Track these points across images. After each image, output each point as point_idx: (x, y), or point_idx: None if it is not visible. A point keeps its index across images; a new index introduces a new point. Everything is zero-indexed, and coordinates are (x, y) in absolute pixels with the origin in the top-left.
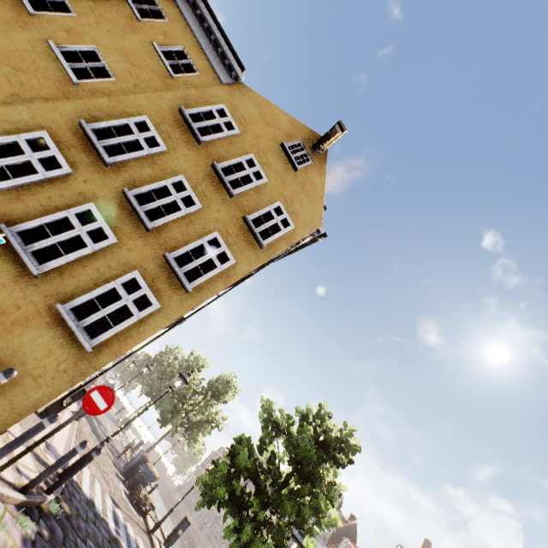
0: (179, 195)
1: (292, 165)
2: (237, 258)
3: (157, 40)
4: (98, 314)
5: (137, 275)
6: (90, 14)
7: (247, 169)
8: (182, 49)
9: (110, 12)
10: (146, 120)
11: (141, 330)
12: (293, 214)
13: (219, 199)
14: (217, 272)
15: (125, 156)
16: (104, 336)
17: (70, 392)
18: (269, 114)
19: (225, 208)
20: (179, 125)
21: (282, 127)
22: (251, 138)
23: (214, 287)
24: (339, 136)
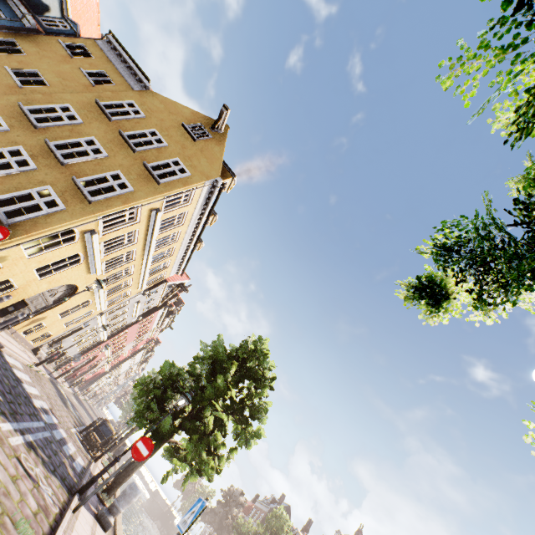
0: (90, 147)
1: (192, 138)
2: (136, 188)
3: (84, 67)
4: (16, 206)
5: (49, 188)
6: (36, 55)
7: (149, 137)
8: (104, 72)
9: (51, 54)
10: (69, 106)
11: (49, 221)
12: (191, 167)
13: (124, 153)
14: (118, 195)
15: (50, 124)
16: (18, 219)
17: (14, 304)
18: (173, 108)
19: (129, 158)
20: (95, 111)
21: (185, 116)
22: (156, 120)
23: (114, 203)
24: (227, 115)
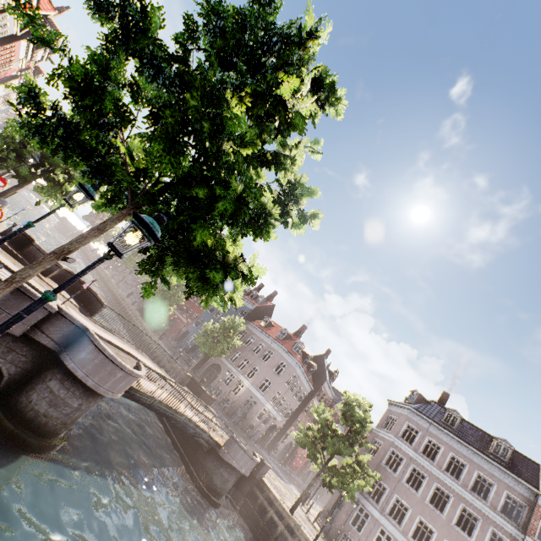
0: None
1: None
2: None
3: None
4: None
5: None
6: None
7: None
8: None
9: None
10: None
11: None
12: None
13: None
14: None
15: None
16: None
17: None
18: None
19: None
20: None
21: None
22: None
23: None
24: None
